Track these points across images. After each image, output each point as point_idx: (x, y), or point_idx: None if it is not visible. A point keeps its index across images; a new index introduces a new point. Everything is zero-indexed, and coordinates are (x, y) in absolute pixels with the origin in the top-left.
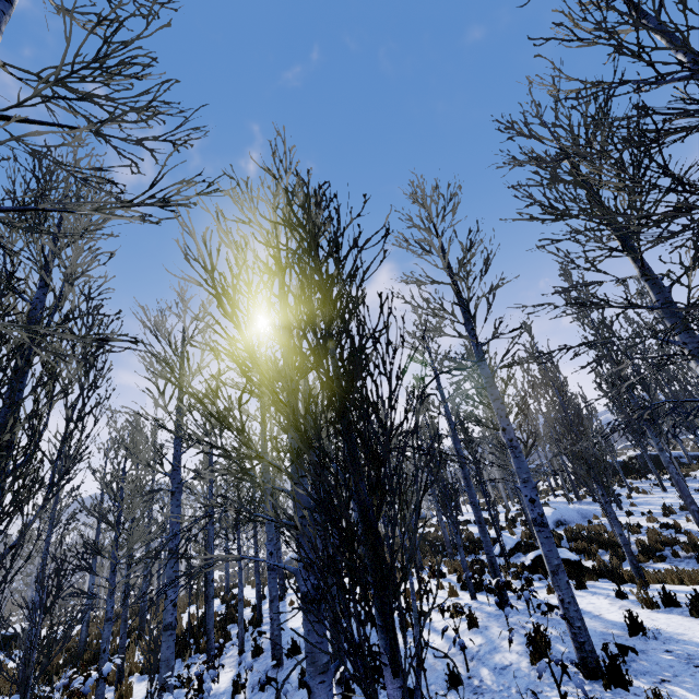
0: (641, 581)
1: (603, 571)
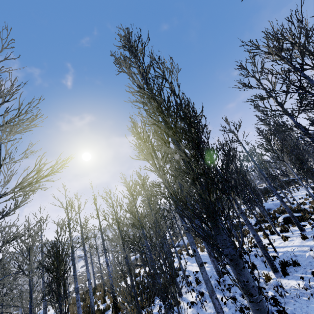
0: None
1: None
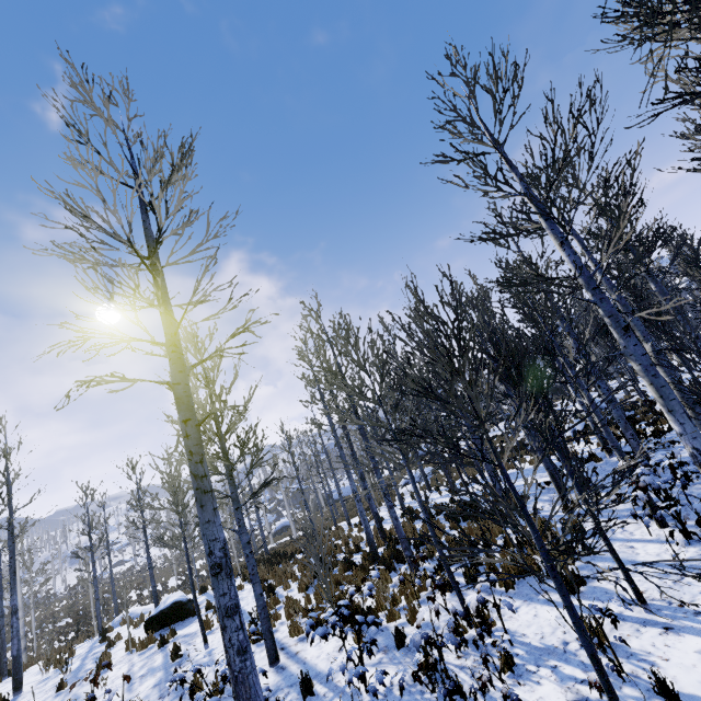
0: None
1: None
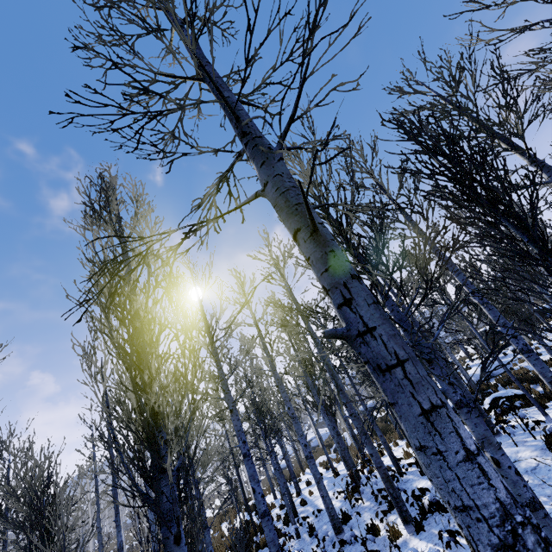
0: None
1: (547, 396)
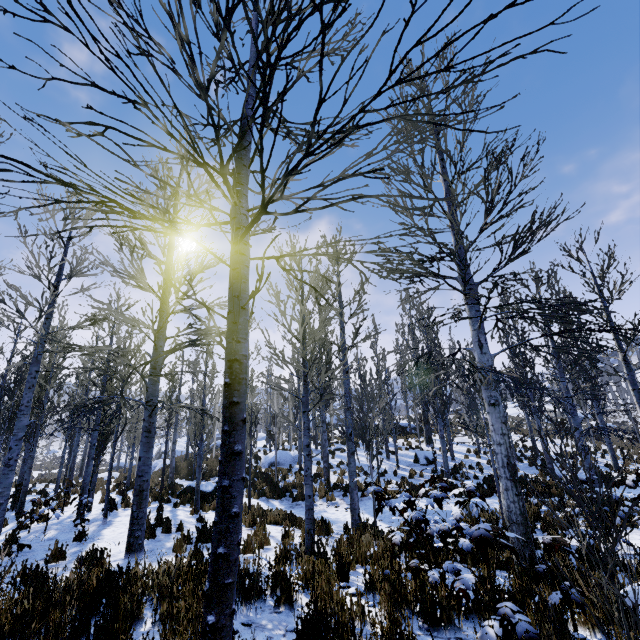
0: (194, 510)
1: None
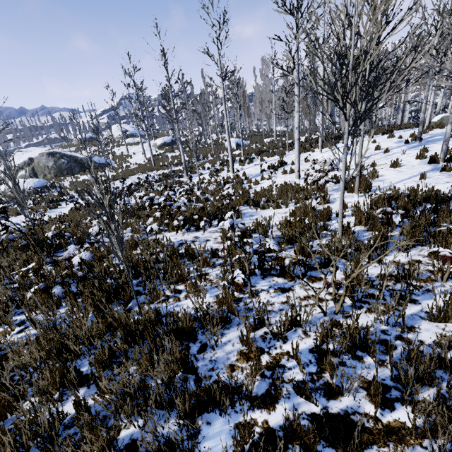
0: None
1: None
